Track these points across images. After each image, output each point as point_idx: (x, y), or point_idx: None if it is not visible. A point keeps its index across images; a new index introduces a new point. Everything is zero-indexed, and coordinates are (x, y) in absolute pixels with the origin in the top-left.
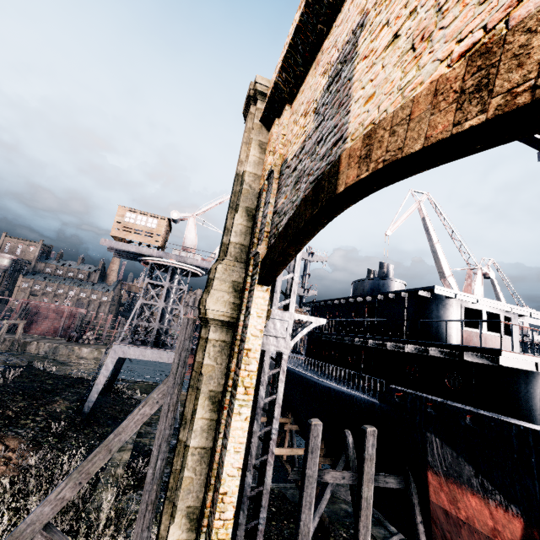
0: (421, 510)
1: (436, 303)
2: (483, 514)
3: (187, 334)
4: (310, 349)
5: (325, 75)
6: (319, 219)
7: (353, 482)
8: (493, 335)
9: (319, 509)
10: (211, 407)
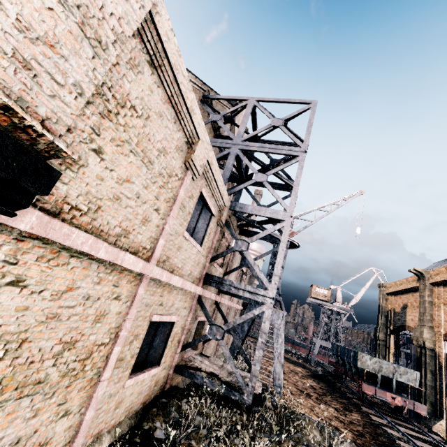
0: None
1: None
2: None
3: (373, 341)
4: (407, 358)
5: (402, 304)
6: (403, 330)
7: None
8: None
9: None
10: (382, 358)
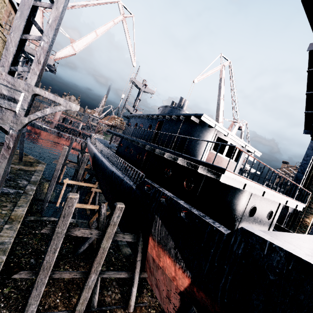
0: (143, 253)
1: (200, 128)
2: (171, 268)
3: None
4: (120, 146)
5: None
6: None
7: (99, 236)
8: (227, 159)
9: (89, 240)
10: None
